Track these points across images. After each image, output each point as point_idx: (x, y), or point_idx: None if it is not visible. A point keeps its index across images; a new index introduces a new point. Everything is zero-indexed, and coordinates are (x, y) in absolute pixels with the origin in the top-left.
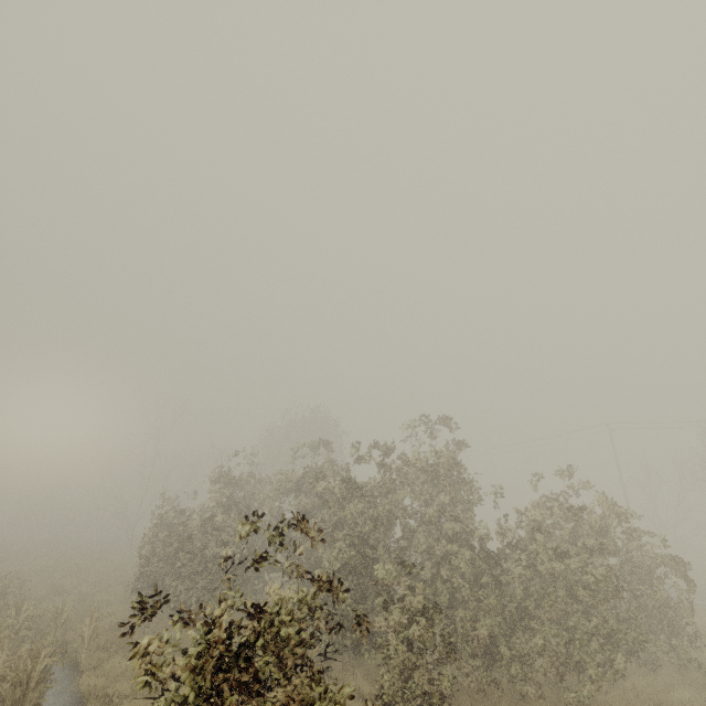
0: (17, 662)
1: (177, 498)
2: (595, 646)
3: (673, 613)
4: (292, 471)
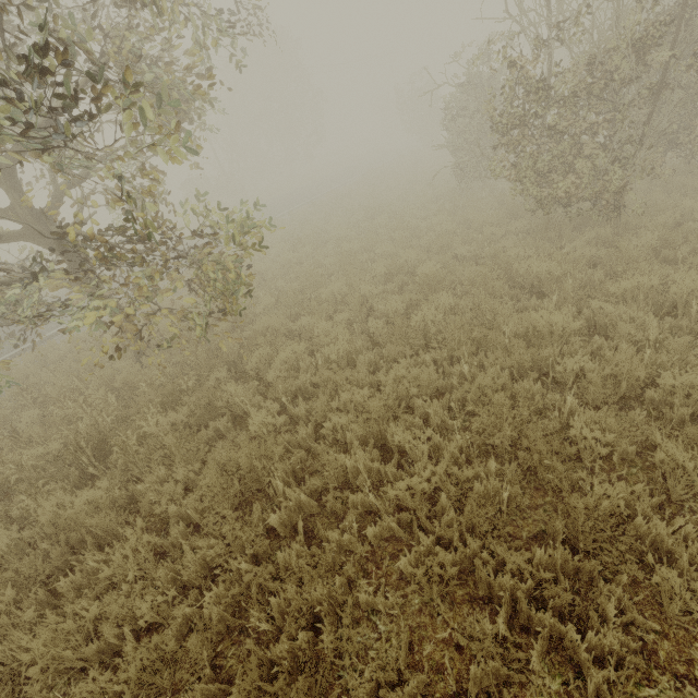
0: None
1: None
2: None
3: None
4: None
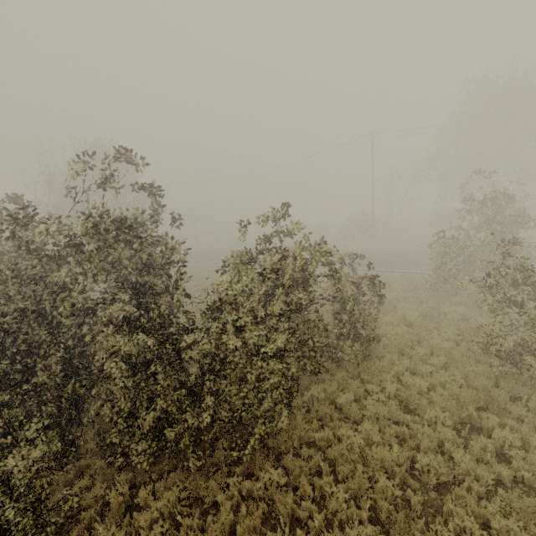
0: None
1: None
2: (264, 408)
3: (360, 327)
4: None
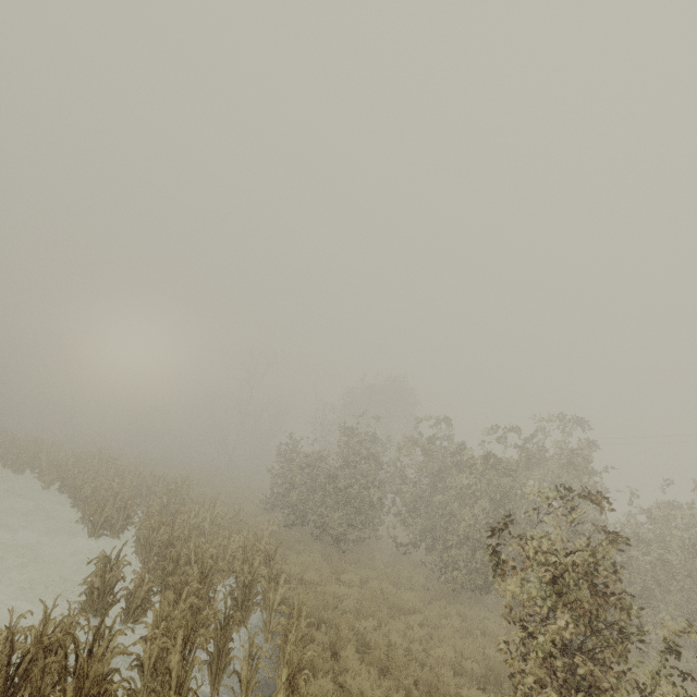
0: (252, 543)
1: (292, 439)
2: None
3: None
4: (409, 436)
